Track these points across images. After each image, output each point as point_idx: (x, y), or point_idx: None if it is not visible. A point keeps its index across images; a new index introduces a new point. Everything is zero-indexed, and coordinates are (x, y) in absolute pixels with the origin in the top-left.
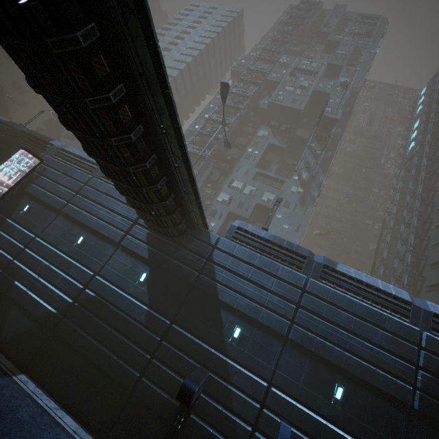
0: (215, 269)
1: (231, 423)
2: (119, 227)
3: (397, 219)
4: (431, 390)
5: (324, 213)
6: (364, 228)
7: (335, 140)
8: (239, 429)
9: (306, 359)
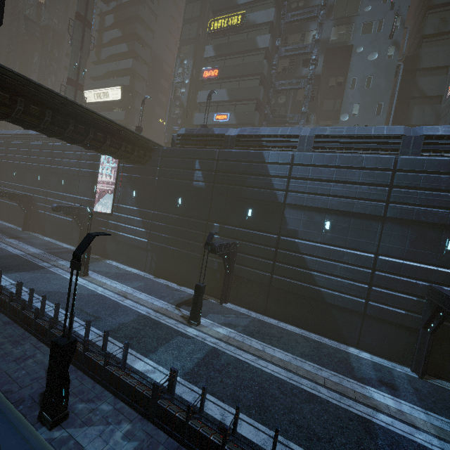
0: None
1: None
2: None
3: None
4: None
5: None
6: None
7: (63, 39)
8: None
9: None
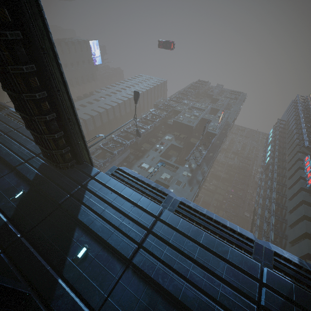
0: (85, 194)
1: None
2: (22, 157)
3: (263, 208)
4: None
5: (214, 204)
6: (244, 219)
7: (215, 147)
8: None
9: (144, 288)
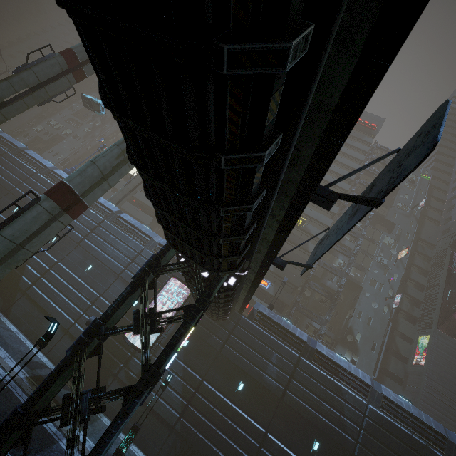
0: None
1: None
2: None
3: None
4: None
5: None
6: None
7: None
8: None
9: None
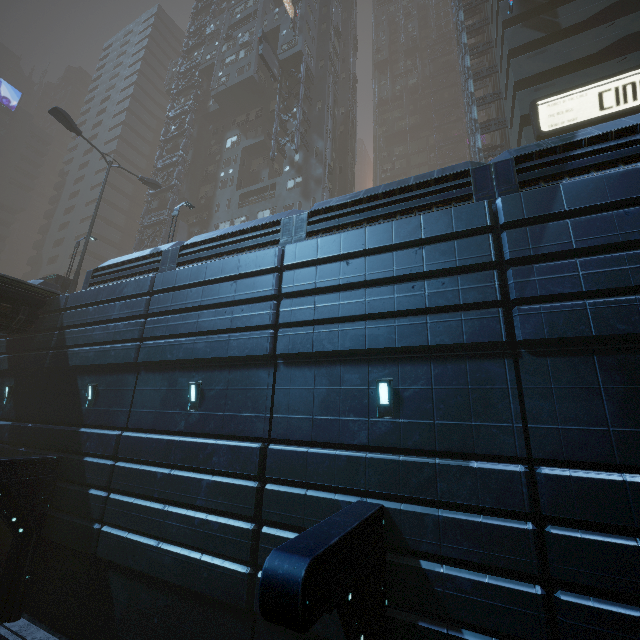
0: (65, 335)
1: (85, 499)
2: None
3: None
4: (292, 318)
5: None
6: None
7: (321, 82)
8: (93, 501)
9: (161, 376)
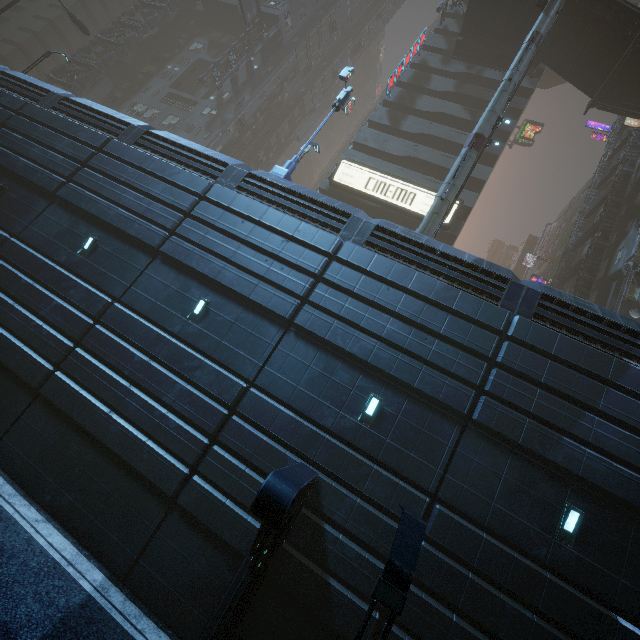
0: None
1: None
2: None
3: None
4: None
5: None
6: None
7: (284, 53)
8: None
9: None
